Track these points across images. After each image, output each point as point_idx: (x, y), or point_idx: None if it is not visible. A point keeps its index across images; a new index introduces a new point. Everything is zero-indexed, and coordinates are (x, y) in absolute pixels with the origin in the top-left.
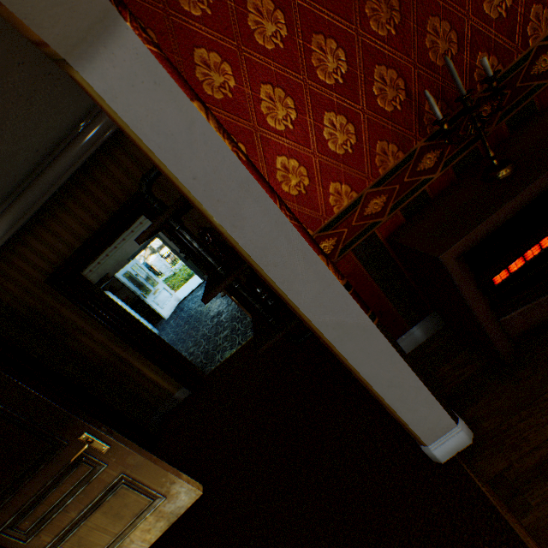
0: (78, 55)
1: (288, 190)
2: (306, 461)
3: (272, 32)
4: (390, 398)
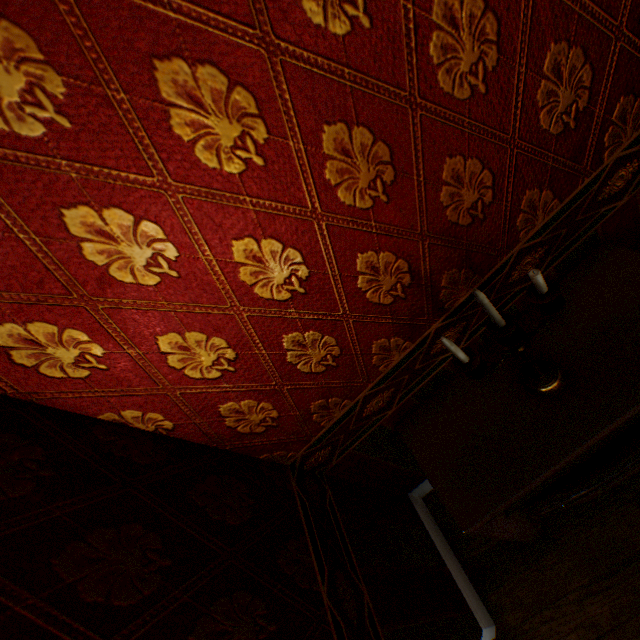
0: None
1: (249, 431)
2: None
3: (146, 258)
4: None
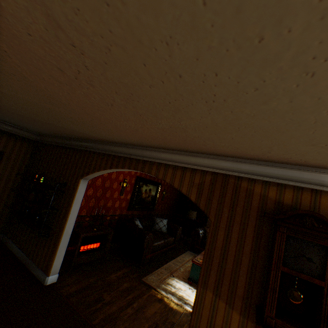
0: (83, 179)
1: None
2: None
3: (89, 182)
4: (58, 255)
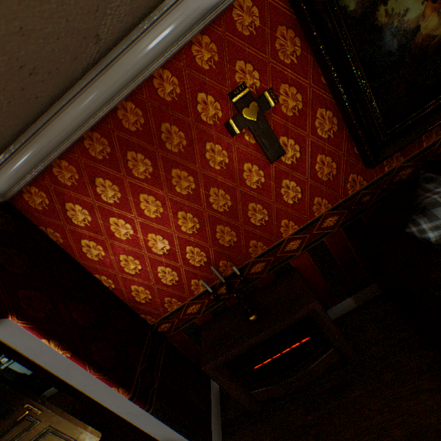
0: None
1: (139, 300)
2: (152, 439)
3: (125, 232)
4: None
